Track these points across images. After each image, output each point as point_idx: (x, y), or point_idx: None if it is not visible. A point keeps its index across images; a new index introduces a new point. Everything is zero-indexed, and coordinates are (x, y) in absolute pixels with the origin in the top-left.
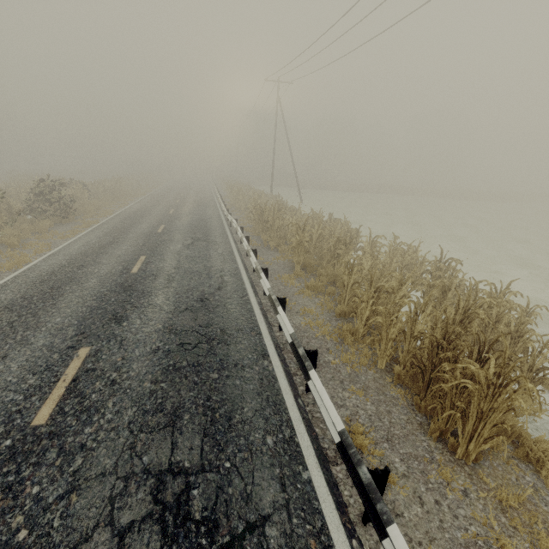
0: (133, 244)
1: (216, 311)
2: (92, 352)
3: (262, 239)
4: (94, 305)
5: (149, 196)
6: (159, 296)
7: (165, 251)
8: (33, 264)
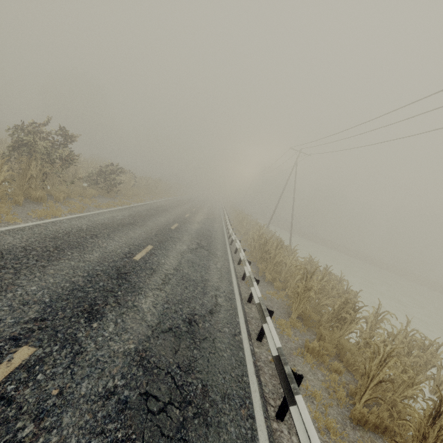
0: (147, 231)
1: (202, 347)
2: (30, 360)
3: (259, 268)
4: (79, 284)
5: (174, 199)
6: (147, 297)
7: (171, 248)
8: (59, 219)
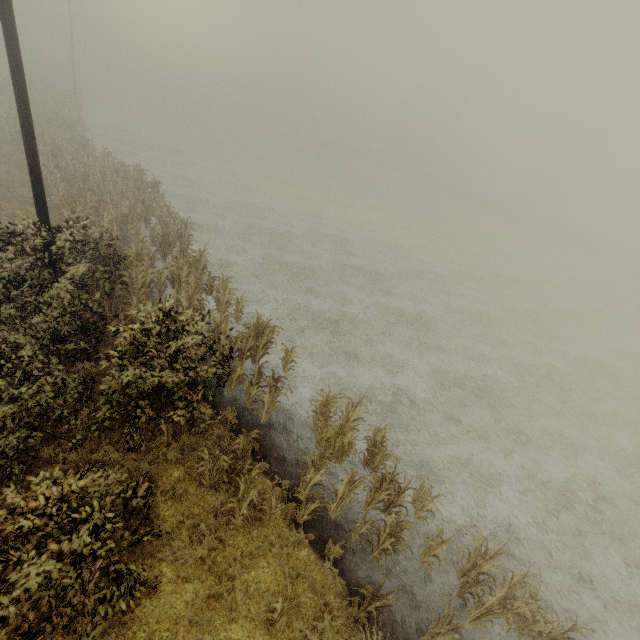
0: None
1: None
2: None
3: None
4: None
5: None
6: None
7: None
8: None
